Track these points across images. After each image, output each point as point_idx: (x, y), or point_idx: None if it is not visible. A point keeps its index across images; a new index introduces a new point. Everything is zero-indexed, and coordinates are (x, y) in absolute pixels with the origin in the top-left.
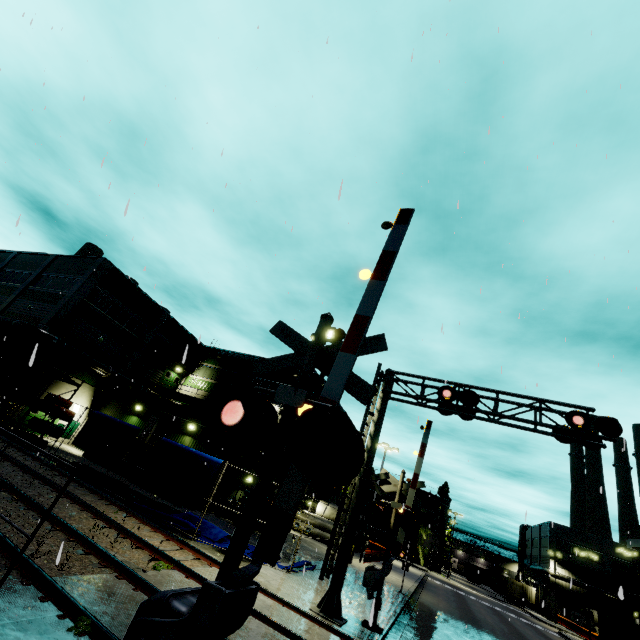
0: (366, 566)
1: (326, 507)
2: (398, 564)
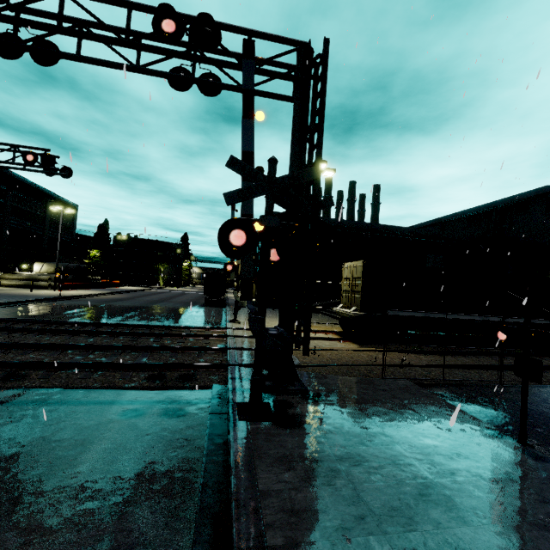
0: (58, 292)
1: (42, 266)
2: (125, 288)
